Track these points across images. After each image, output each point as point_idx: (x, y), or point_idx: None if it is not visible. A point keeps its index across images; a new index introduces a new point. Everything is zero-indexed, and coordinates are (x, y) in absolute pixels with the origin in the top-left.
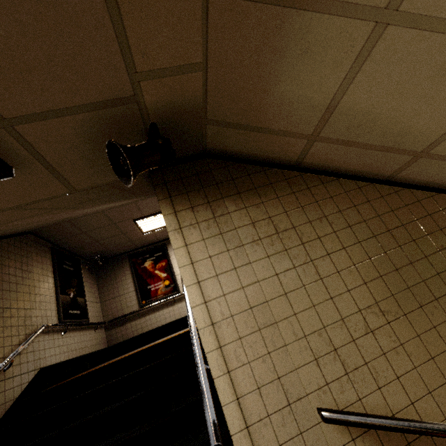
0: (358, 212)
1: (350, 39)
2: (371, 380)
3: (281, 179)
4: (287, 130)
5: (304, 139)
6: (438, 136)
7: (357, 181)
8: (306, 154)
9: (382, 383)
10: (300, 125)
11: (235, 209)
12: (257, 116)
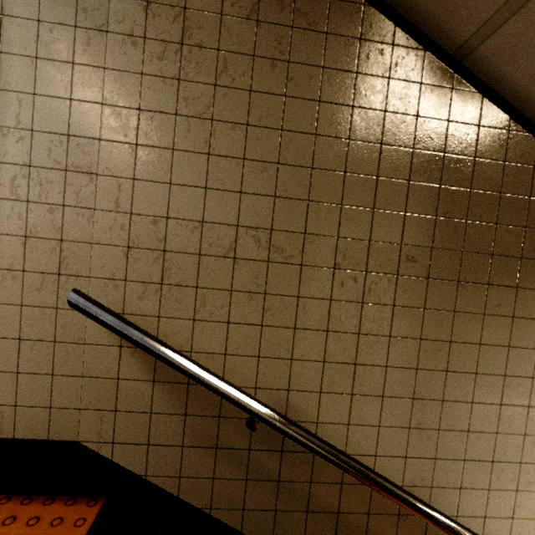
0: (353, 87)
1: None
2: (191, 307)
3: None
4: None
5: None
6: None
7: (399, 29)
8: None
9: (202, 317)
10: None
11: None
12: None
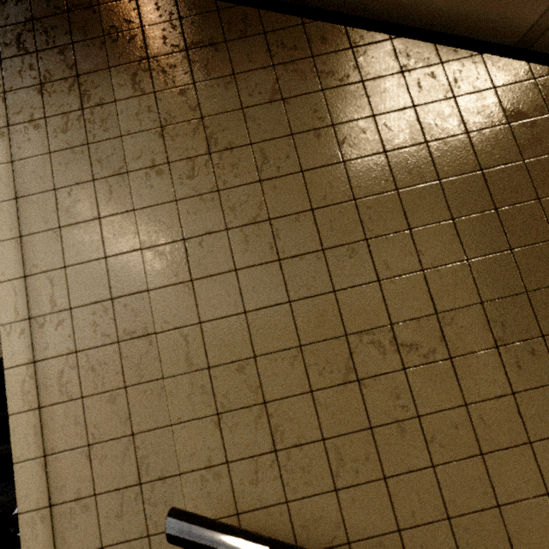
0: (418, 122)
1: None
2: (325, 471)
3: (254, 32)
4: None
5: None
6: None
7: (441, 46)
8: None
9: (346, 482)
10: None
11: (132, 94)
12: None
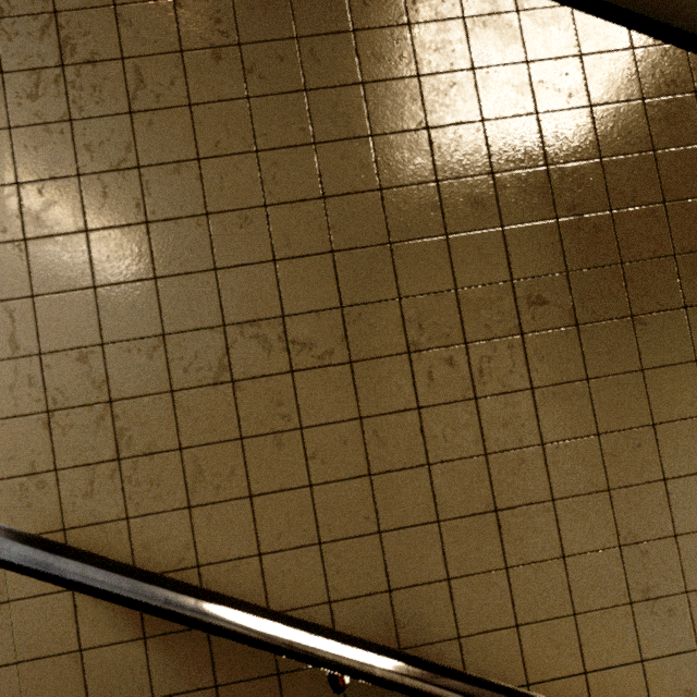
0: (355, 53)
1: None
2: (178, 486)
3: None
4: None
5: None
6: None
7: None
8: None
9: (203, 499)
10: None
11: None
12: None
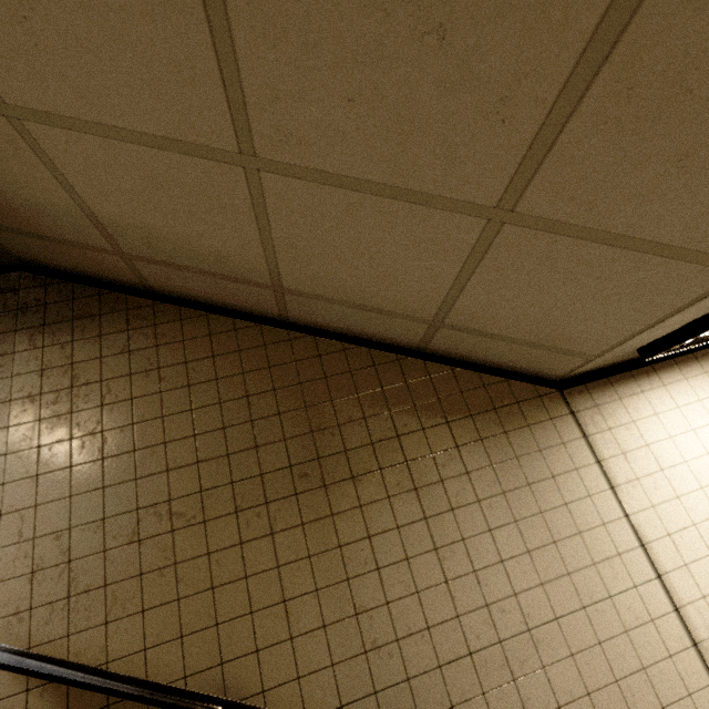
0: (214, 366)
1: (2, 133)
2: (102, 610)
3: (120, 309)
4: (80, 242)
5: (115, 256)
6: (265, 265)
7: (237, 319)
8: (142, 276)
9: (115, 616)
10: (87, 237)
11: (27, 348)
12: (23, 221)
